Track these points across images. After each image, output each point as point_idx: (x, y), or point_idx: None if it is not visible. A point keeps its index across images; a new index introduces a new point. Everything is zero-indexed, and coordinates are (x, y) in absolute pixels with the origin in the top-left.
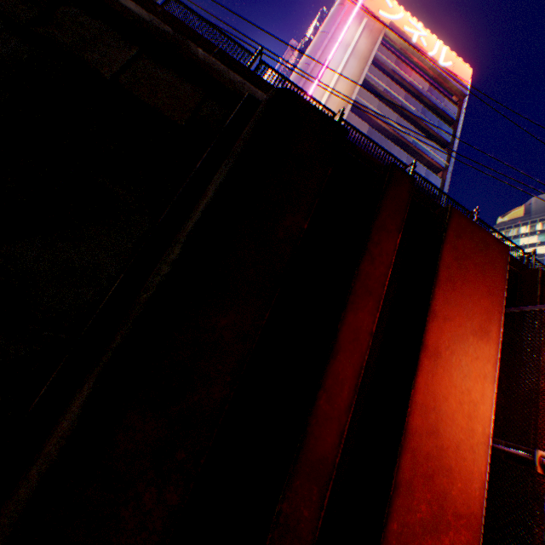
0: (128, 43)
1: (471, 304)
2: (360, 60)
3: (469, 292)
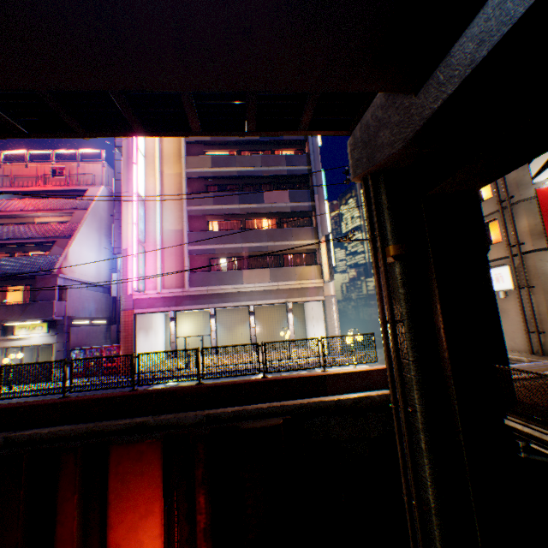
0: None
1: (138, 500)
2: None
3: (136, 493)
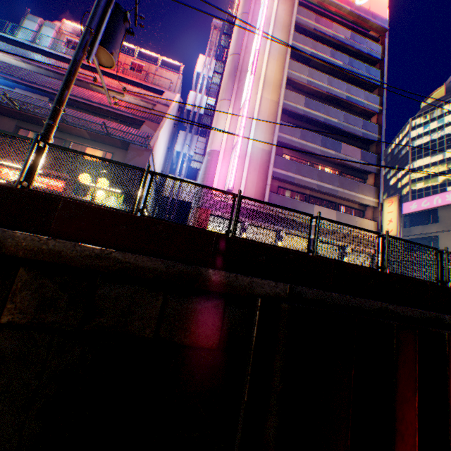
0: (153, 292)
1: None
2: (283, 29)
3: None
